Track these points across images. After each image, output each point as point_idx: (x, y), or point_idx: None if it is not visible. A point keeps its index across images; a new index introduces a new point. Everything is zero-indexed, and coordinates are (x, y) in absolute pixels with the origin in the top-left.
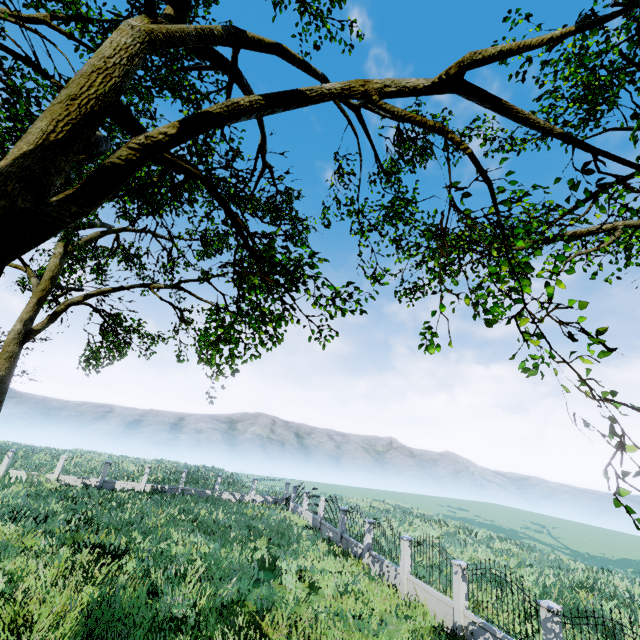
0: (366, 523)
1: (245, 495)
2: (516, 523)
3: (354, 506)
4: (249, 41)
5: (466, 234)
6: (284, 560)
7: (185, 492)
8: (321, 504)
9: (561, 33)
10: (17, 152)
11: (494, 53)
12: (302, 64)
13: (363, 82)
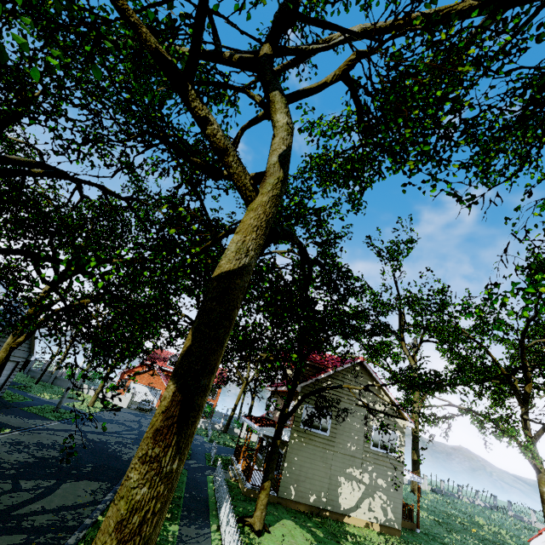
0: None
1: (474, 500)
2: None
3: None
4: None
5: None
6: None
7: (445, 493)
8: None
9: None
10: None
11: None
12: None
13: None
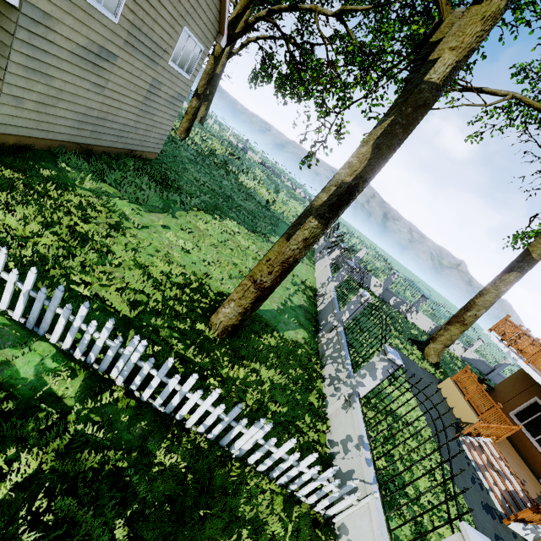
0: None
1: (297, 189)
2: (450, 311)
3: None
4: None
5: None
6: (285, 195)
7: (273, 172)
8: None
9: (368, 8)
10: (232, 16)
11: (349, 9)
12: None
13: (316, 7)
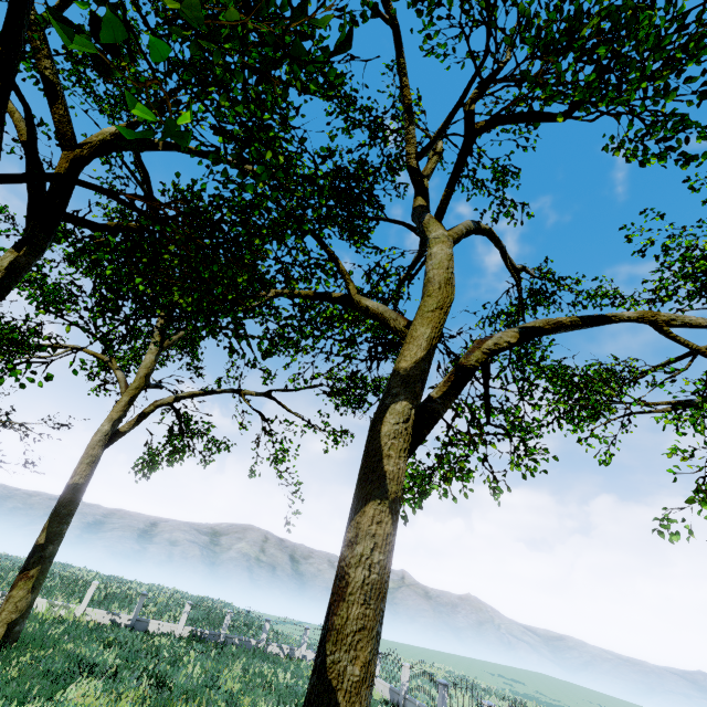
0: (484, 706)
1: (295, 649)
2: (586, 706)
3: (460, 680)
4: (480, 230)
5: (613, 394)
6: None
7: (227, 640)
8: (405, 672)
9: None
10: (415, 355)
11: None
12: (497, 241)
13: (652, 313)
